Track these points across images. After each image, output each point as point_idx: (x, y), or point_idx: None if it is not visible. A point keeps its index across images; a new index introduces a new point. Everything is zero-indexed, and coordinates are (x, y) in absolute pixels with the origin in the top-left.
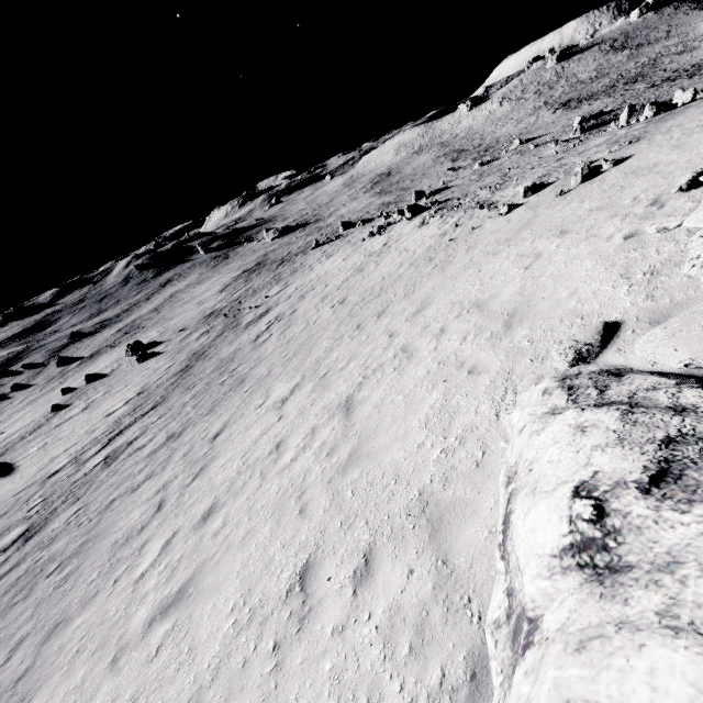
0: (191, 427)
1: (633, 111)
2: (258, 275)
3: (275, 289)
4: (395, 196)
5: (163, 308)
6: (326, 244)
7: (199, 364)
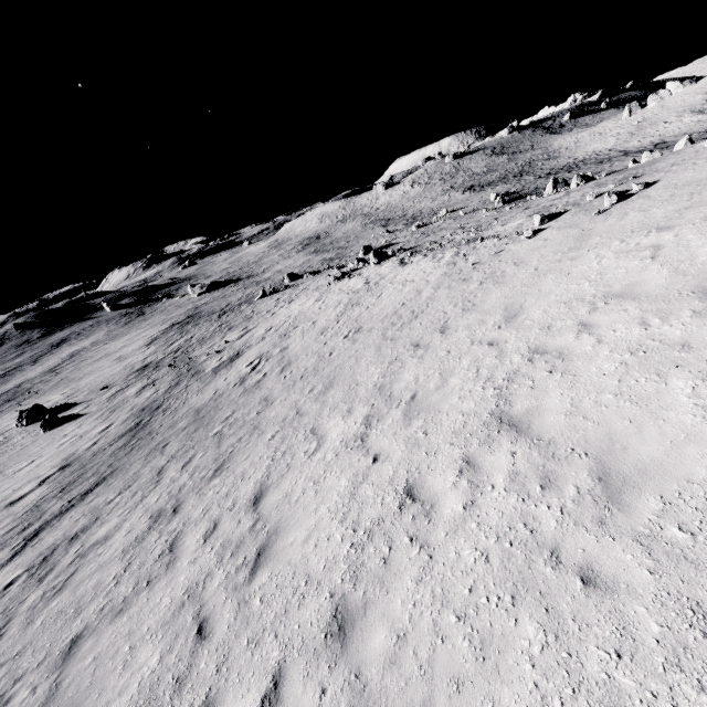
0: (194, 497)
1: (556, 183)
2: (196, 326)
3: (232, 334)
4: (335, 253)
5: (63, 368)
6: (275, 293)
7: (158, 419)
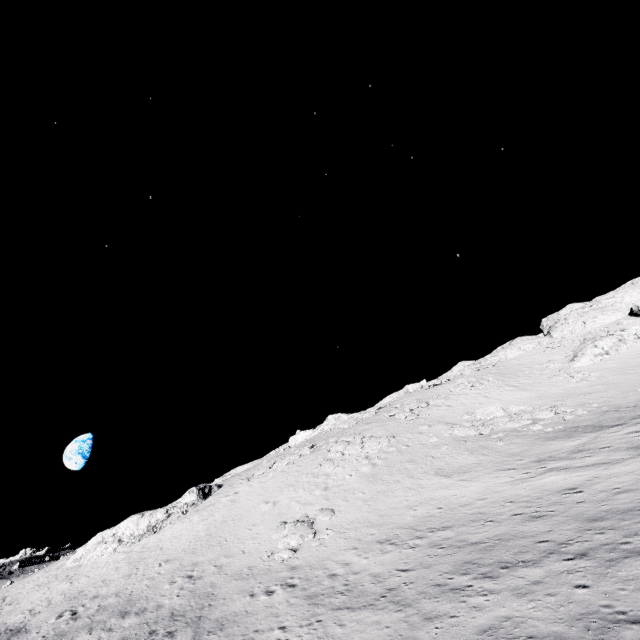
0: None
1: None
2: None
3: None
4: None
5: None
6: None
7: None
